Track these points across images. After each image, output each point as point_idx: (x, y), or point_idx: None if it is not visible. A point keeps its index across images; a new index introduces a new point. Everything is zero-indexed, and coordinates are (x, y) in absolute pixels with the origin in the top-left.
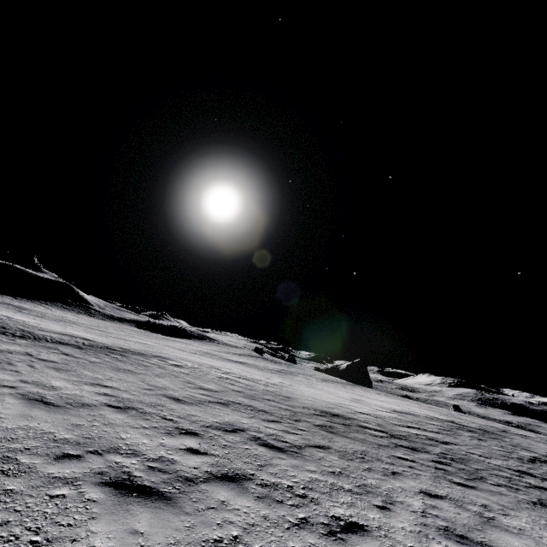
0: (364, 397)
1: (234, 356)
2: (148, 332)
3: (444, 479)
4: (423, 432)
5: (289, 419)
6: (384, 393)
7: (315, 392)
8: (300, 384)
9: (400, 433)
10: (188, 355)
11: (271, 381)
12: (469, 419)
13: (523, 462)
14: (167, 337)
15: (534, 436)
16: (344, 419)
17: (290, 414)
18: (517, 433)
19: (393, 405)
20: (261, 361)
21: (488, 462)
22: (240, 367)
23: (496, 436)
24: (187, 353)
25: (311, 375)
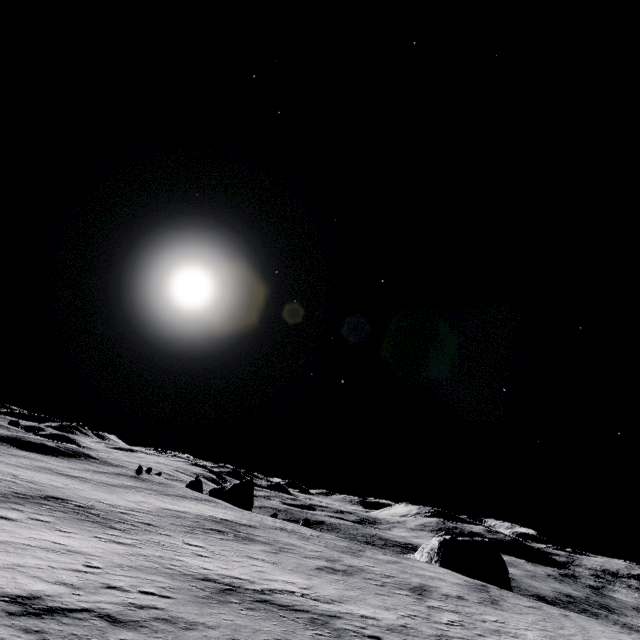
0: (170, 503)
1: (85, 473)
2: (2, 448)
3: (47, 511)
4: (134, 512)
5: (1, 493)
6: (229, 507)
7: (98, 494)
8: (103, 491)
9: (96, 508)
10: (6, 467)
11: (62, 486)
12: (273, 523)
13: (176, 525)
14: (24, 453)
15: (313, 534)
16: (62, 500)
17: (9, 493)
18: (294, 531)
19: (188, 509)
20: (118, 479)
21: (129, 519)
22: (55, 478)
23: (240, 526)
24: (9, 466)
25: (163, 491)
